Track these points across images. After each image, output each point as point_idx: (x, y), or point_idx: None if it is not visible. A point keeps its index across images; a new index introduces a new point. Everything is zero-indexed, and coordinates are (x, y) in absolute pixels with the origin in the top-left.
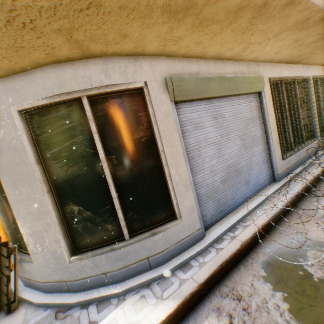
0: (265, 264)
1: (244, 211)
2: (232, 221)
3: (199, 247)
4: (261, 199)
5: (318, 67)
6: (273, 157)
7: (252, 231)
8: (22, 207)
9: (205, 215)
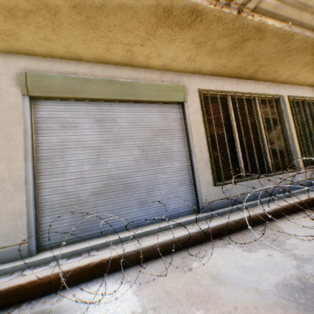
0: (37, 313)
1: (113, 238)
2: (84, 245)
3: (7, 265)
4: (152, 228)
5: (303, 87)
6: (197, 179)
7: (82, 263)
8: None
9: (52, 230)
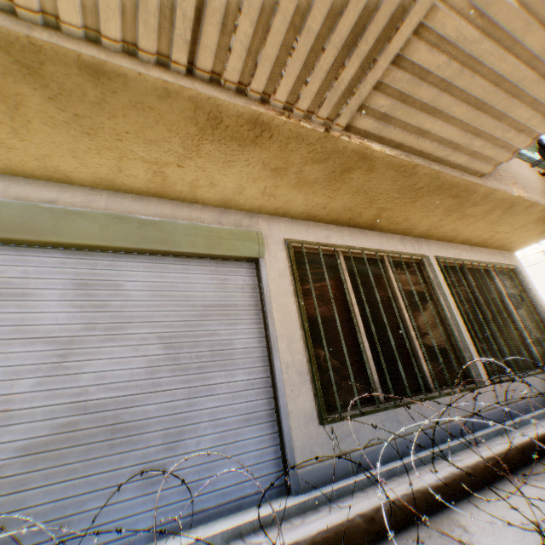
0: None
1: None
2: None
3: None
4: None
5: (457, 245)
6: (283, 408)
7: None
8: None
9: None
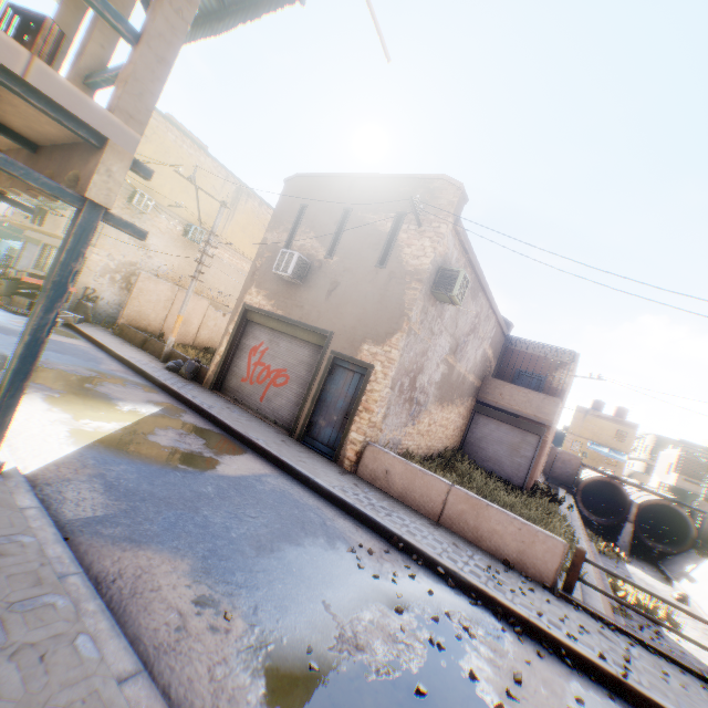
0: None
1: None
2: None
3: None
4: None
5: None
6: None
7: None
8: None
9: None
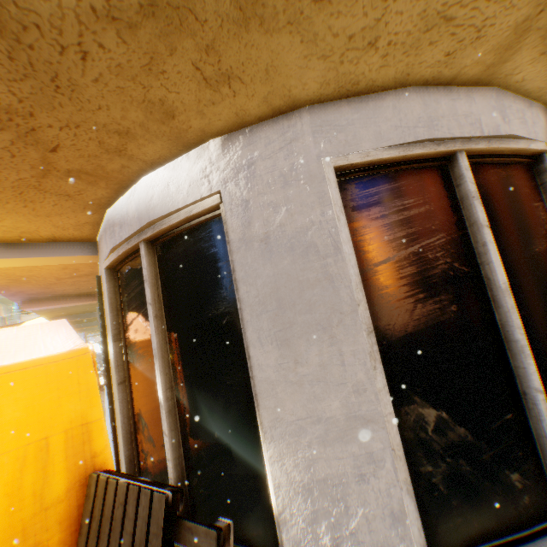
0: None
1: None
2: None
3: None
4: None
5: None
6: None
7: None
8: (292, 402)
9: None
